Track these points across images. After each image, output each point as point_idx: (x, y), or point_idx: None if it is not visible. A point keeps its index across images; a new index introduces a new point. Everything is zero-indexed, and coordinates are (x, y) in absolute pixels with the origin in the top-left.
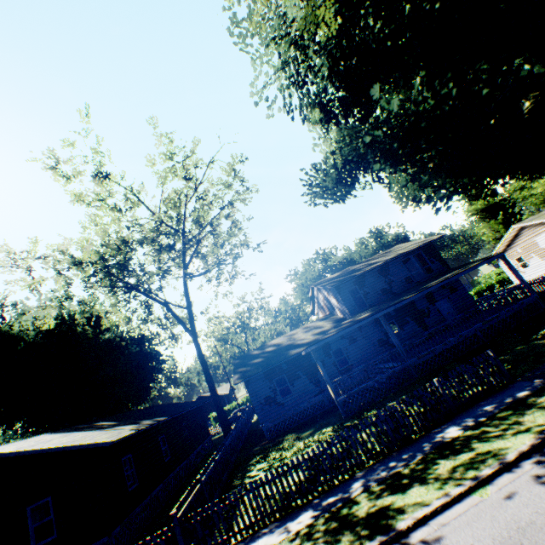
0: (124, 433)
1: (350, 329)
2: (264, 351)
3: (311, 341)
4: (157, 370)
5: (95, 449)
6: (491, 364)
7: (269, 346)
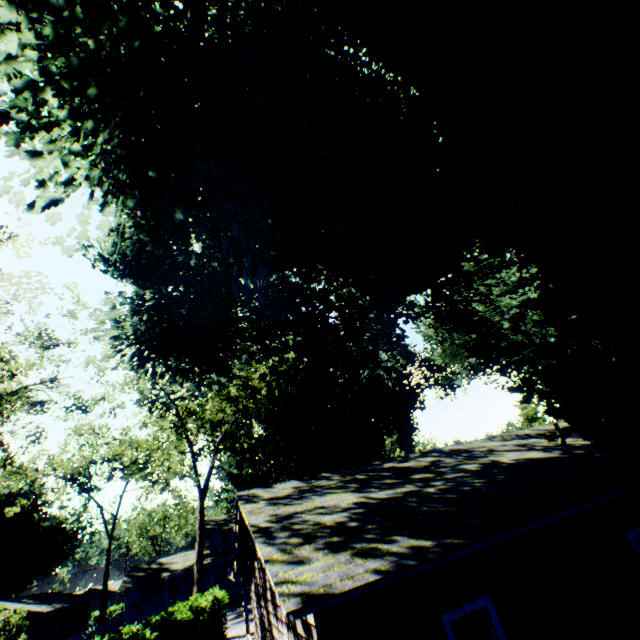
0: (49, 608)
1: (192, 570)
2: (151, 566)
3: (178, 569)
4: (66, 553)
5: (34, 613)
6: (230, 607)
7: (157, 562)
